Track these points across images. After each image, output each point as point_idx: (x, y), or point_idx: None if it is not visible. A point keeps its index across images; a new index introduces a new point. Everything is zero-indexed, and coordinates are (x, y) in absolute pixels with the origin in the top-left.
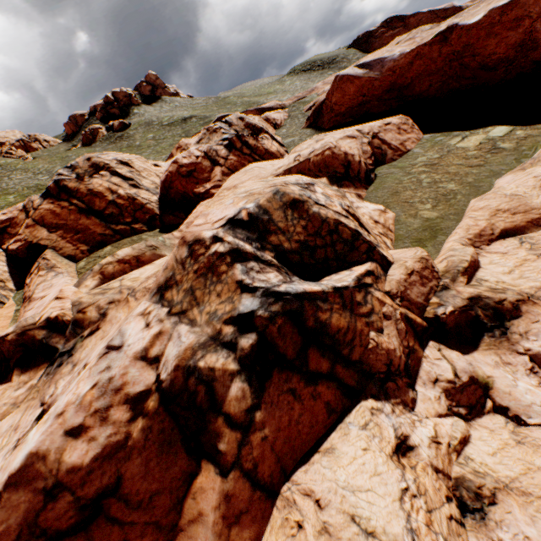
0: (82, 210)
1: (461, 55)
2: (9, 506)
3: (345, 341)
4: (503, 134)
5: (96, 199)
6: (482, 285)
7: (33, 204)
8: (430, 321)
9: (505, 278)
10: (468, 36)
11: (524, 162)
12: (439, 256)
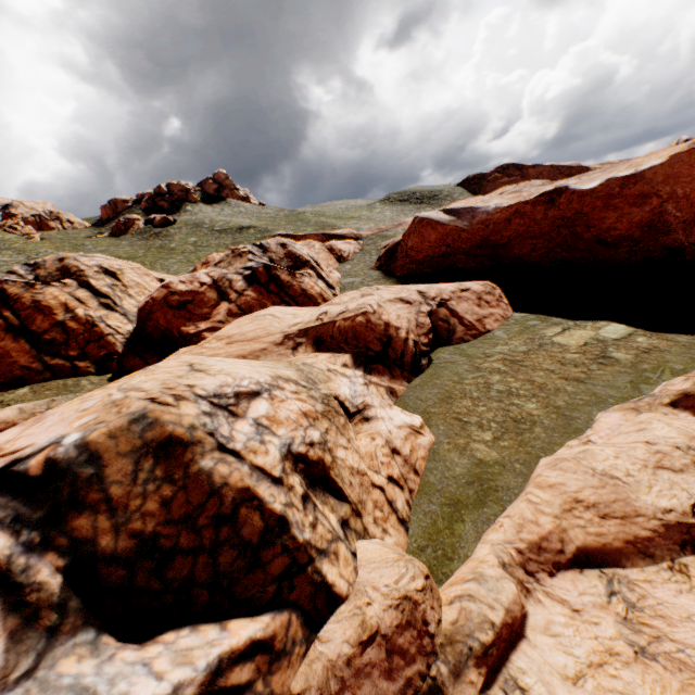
0: (11, 328)
1: (572, 222)
2: None
3: None
4: (619, 337)
5: (39, 316)
6: None
7: None
8: None
9: None
10: (581, 203)
11: (640, 397)
12: (457, 578)
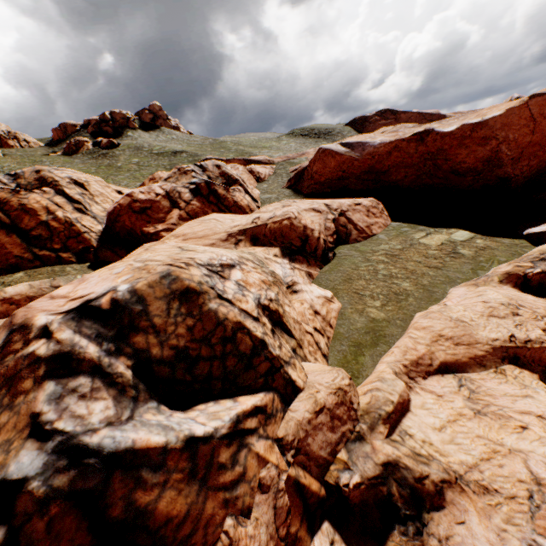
0: (4, 225)
1: (435, 156)
2: None
3: (177, 538)
4: (464, 239)
5: (26, 216)
6: (405, 443)
7: None
8: (331, 488)
9: (435, 437)
10: (442, 142)
11: (478, 277)
12: (367, 382)
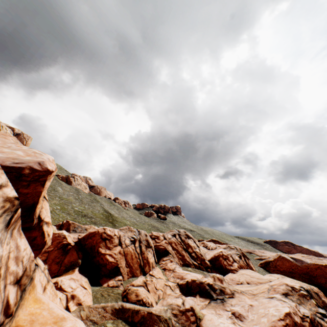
0: (184, 248)
1: None
2: (289, 319)
3: None
4: None
5: (189, 247)
6: None
7: (167, 236)
8: None
9: None
10: None
11: None
12: None
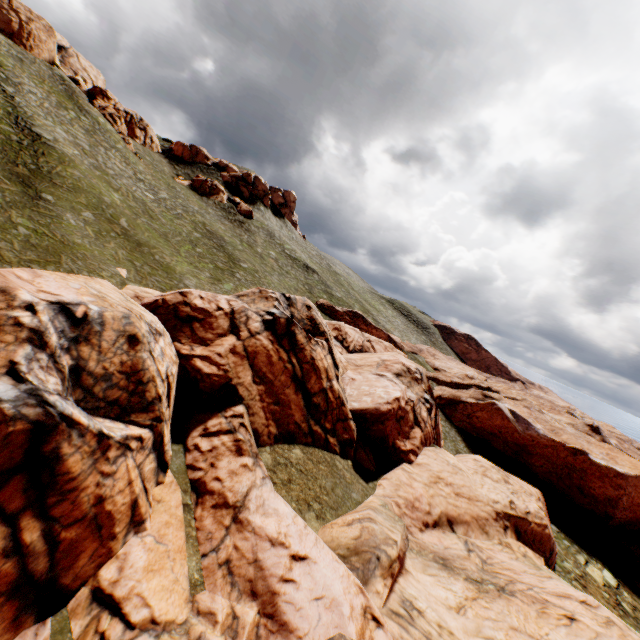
0: (295, 377)
1: (574, 469)
2: None
3: None
4: (615, 585)
5: (313, 375)
6: None
7: (247, 321)
8: None
9: None
10: (588, 466)
11: None
12: None
